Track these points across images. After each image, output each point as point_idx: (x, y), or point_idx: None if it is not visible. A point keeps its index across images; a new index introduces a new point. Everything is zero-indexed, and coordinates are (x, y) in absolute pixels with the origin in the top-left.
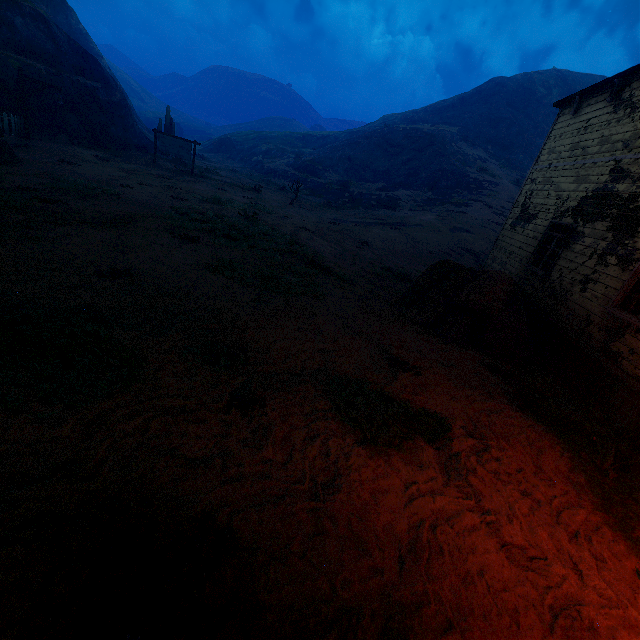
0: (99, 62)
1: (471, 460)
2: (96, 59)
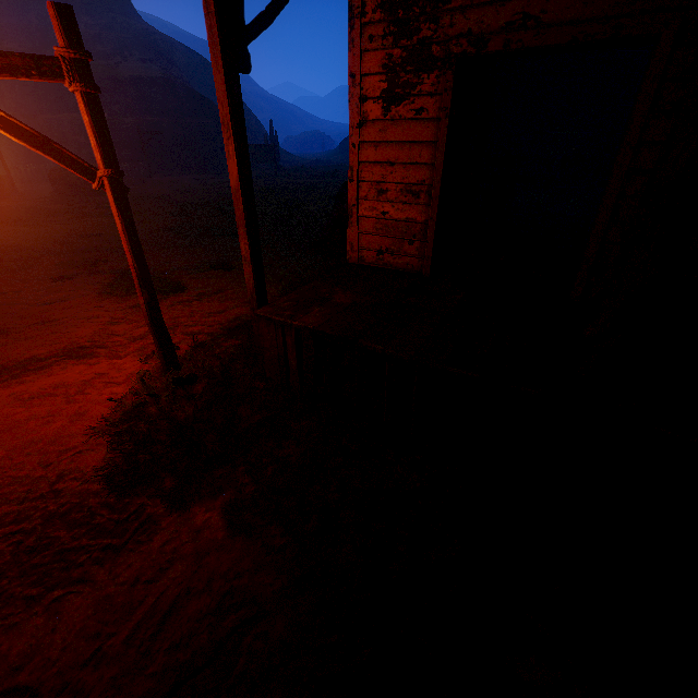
0: (212, 102)
1: (165, 304)
2: (210, 100)
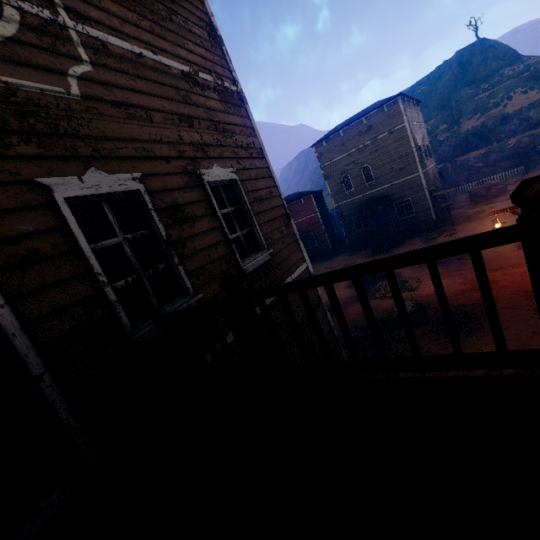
0: None
1: None
2: None
